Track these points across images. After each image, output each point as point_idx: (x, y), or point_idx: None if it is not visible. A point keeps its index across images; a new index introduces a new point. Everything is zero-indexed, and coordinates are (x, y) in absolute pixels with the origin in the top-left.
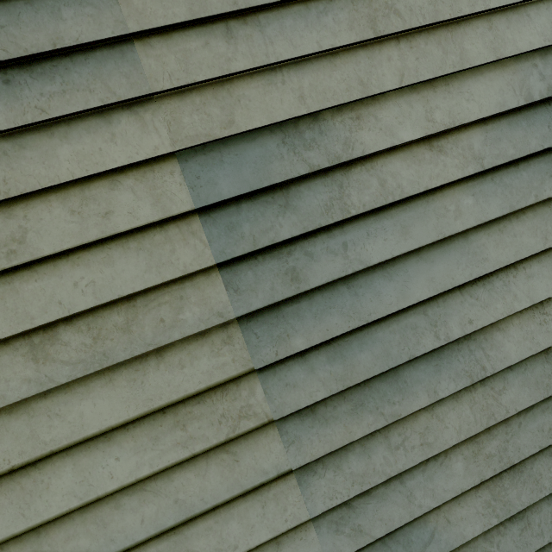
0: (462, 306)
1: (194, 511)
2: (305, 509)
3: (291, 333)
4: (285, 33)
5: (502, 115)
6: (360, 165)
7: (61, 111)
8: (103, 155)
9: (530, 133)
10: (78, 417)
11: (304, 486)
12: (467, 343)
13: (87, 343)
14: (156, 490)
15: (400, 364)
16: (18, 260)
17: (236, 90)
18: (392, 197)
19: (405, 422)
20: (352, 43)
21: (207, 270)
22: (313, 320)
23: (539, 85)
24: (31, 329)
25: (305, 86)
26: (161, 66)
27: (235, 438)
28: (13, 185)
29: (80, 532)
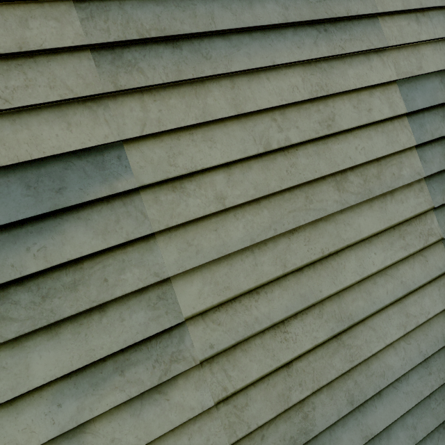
0: None
1: (410, 288)
2: None
3: None
4: (440, 23)
5: None
6: None
7: (350, 50)
8: (367, 77)
9: None
10: (358, 226)
11: None
12: None
13: (361, 183)
14: (391, 275)
15: None
16: (332, 130)
17: (421, 51)
18: None
19: None
20: None
21: (410, 148)
22: None
23: None
24: (335, 172)
25: None
26: (391, 33)
27: (425, 248)
28: (330, 88)
29: (358, 297)
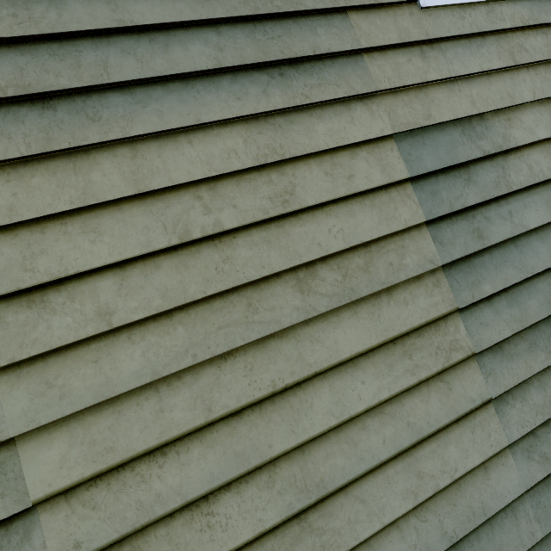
0: None
1: (423, 433)
2: (504, 435)
3: (481, 280)
4: (458, 57)
5: None
6: (513, 154)
7: (319, 98)
8: (346, 132)
9: None
10: (333, 343)
11: (501, 415)
12: None
13: (338, 280)
14: (392, 413)
15: None
16: (290, 208)
17: (430, 94)
18: (538, 178)
19: None
20: (500, 68)
21: (418, 226)
22: (495, 271)
23: None
24: (296, 266)
25: (474, 95)
26: (382, 73)
27: (447, 369)
28: (287, 150)
29: (336, 451)
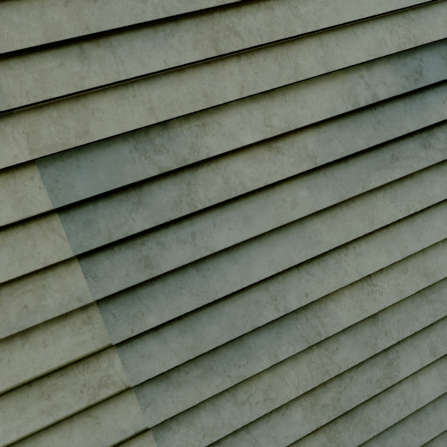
0: (299, 282)
1: None
2: None
3: (146, 312)
4: (134, 53)
5: (333, 119)
6: (207, 165)
7: None
8: None
9: (358, 134)
10: None
11: (160, 441)
12: (304, 313)
13: None
14: None
15: (245, 333)
16: None
17: (91, 104)
18: (235, 192)
19: (251, 381)
20: (196, 61)
21: (67, 261)
22: (165, 300)
23: (365, 93)
24: None
25: (154, 99)
26: (19, 85)
27: (97, 403)
28: None
29: None
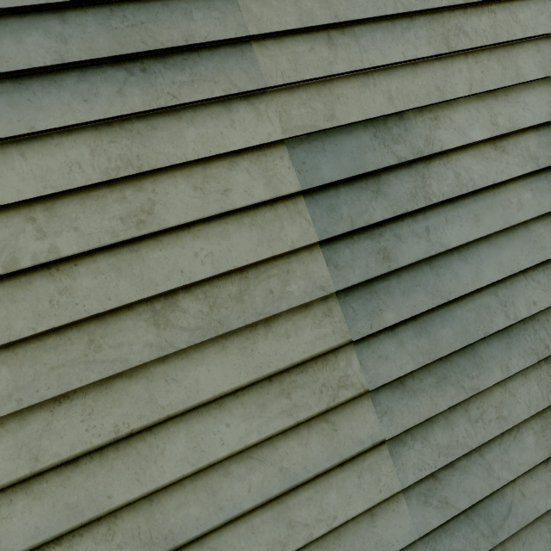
0: (527, 289)
1: (297, 479)
2: (397, 479)
3: (383, 308)
4: (376, 44)
5: (550, 123)
6: (438, 159)
7: (190, 98)
8: (224, 139)
9: None
10: (194, 383)
11: (396, 457)
12: (531, 323)
13: (204, 311)
14: (262, 458)
15: (476, 341)
16: (146, 229)
17: (336, 89)
18: (466, 188)
19: (482, 396)
20: (430, 56)
21: (310, 247)
22: (402, 296)
23: None
24: (153, 296)
25: (393, 89)
26: (275, 65)
27: (334, 408)
28: (145, 161)
29: (191, 500)
